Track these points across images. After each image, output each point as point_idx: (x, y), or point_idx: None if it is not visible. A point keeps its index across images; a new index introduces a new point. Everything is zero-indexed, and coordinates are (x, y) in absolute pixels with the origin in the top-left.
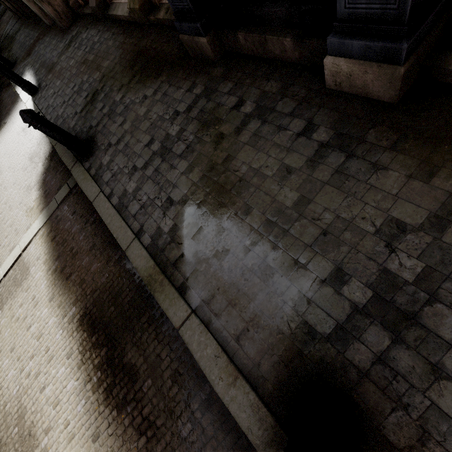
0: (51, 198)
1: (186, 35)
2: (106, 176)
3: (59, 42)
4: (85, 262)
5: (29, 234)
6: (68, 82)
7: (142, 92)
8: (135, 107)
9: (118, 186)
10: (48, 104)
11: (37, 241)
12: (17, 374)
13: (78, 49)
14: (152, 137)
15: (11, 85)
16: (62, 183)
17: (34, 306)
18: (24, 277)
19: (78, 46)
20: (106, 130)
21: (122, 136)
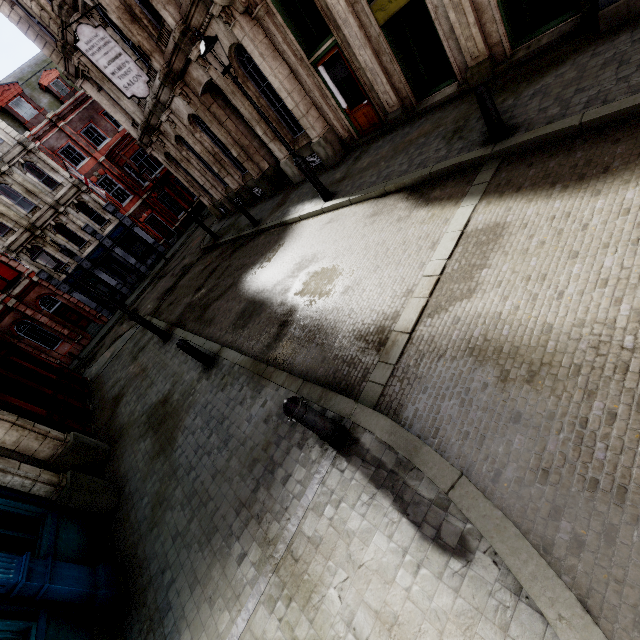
0: (464, 191)
1: (613, 5)
2: (573, 110)
3: (334, 170)
4: (620, 150)
5: (458, 218)
6: (392, 159)
7: (548, 78)
8: (553, 83)
9: (612, 95)
10: (370, 182)
11: (484, 210)
12: (627, 250)
13: (379, 150)
14: (621, 61)
15: (261, 234)
16: (469, 179)
17: (565, 218)
18: (500, 230)
19: (376, 150)
20: (520, 113)
21: (559, 95)
